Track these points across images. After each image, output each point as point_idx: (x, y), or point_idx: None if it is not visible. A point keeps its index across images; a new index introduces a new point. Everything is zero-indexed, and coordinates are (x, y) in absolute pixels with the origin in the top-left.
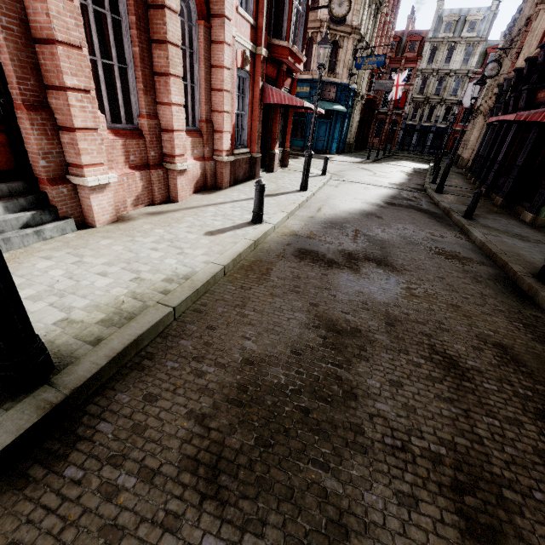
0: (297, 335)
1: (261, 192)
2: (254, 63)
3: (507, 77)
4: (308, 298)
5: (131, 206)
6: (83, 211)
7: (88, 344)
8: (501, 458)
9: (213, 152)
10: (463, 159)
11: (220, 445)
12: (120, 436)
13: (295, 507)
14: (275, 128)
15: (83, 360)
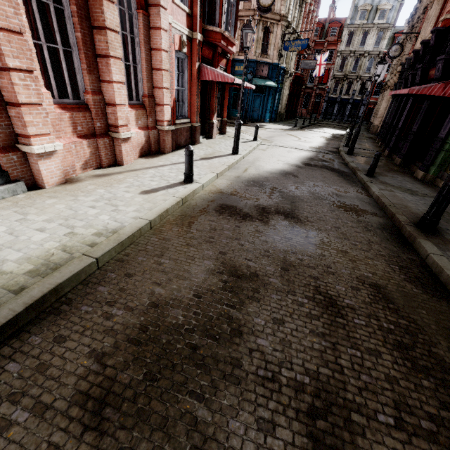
0: (202, 280)
1: (190, 156)
2: (191, 46)
3: (407, 58)
4: (219, 247)
5: (80, 169)
6: (34, 175)
7: (12, 293)
8: (356, 385)
9: (156, 123)
10: (374, 126)
11: (111, 381)
12: (24, 375)
13: (166, 435)
14: (213, 101)
15: (3, 308)
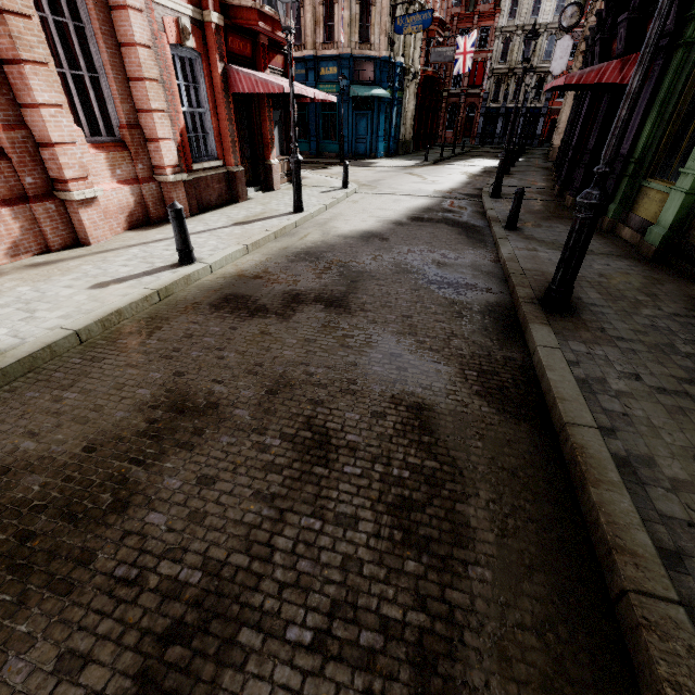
0: (114, 423)
1: (177, 220)
2: (203, 36)
3: (591, 26)
4: (179, 365)
5: (6, 257)
6: None
7: None
8: (281, 579)
9: (153, 171)
10: (554, 149)
11: None
12: None
13: None
14: (265, 128)
15: None
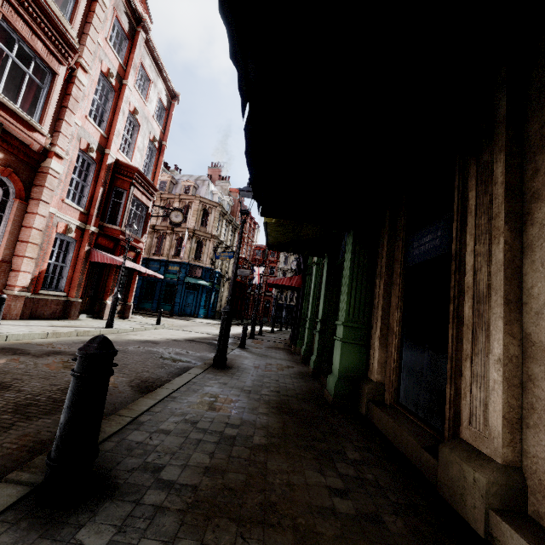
0: None
1: None
2: (82, 234)
3: None
4: None
5: None
6: None
7: None
8: None
9: (5, 287)
10: None
11: None
12: None
13: None
14: (109, 283)
15: None
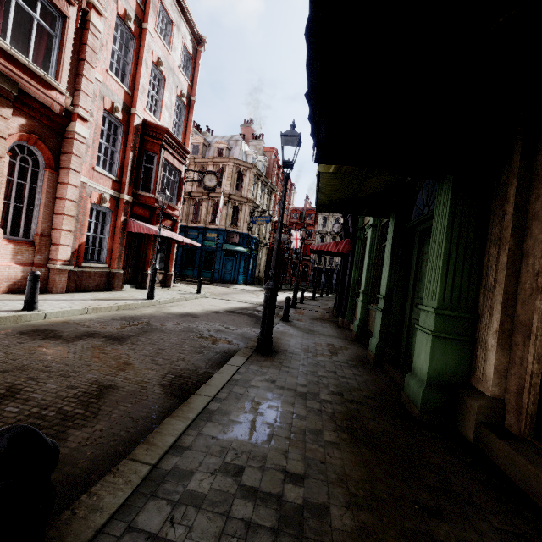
0: None
1: (33, 281)
2: (117, 203)
3: None
4: None
5: None
6: None
7: None
8: None
9: (48, 261)
10: None
11: None
12: None
13: None
14: (149, 253)
15: None
